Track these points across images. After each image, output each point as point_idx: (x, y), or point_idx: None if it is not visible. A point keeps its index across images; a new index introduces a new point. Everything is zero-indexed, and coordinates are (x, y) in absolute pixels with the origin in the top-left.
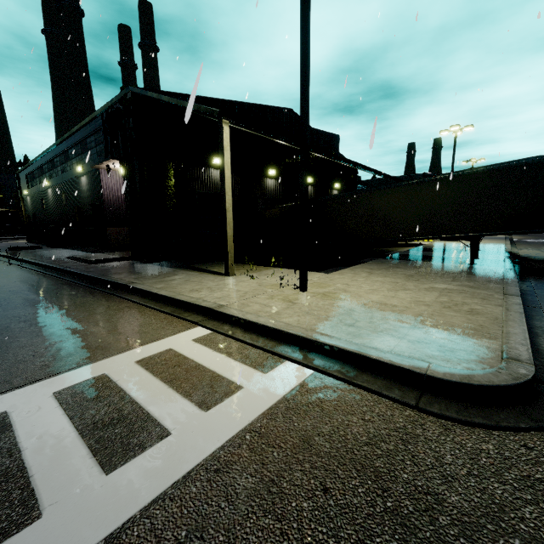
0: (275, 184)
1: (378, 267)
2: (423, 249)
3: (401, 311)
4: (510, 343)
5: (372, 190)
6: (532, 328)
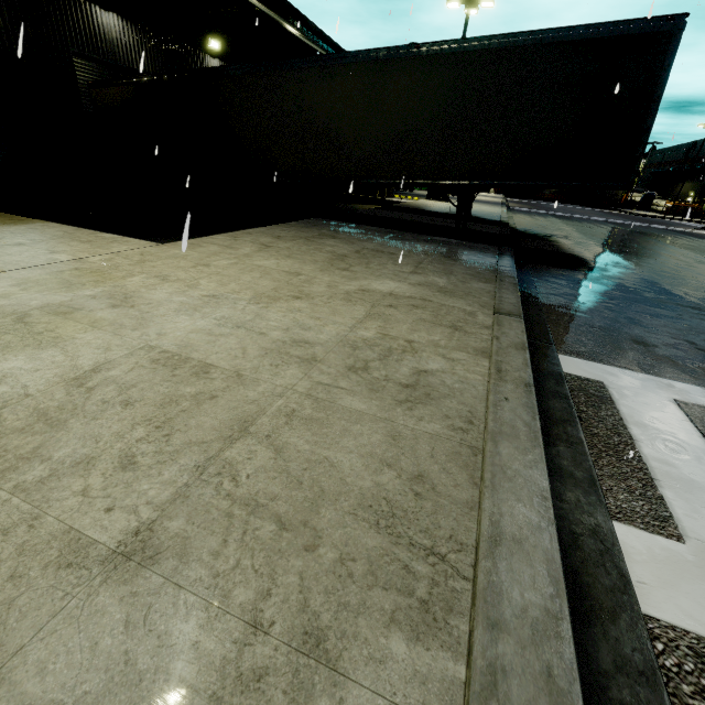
0: (122, 30)
1: (297, 234)
2: (398, 208)
3: (196, 404)
4: (502, 693)
5: (305, 65)
6: (547, 433)
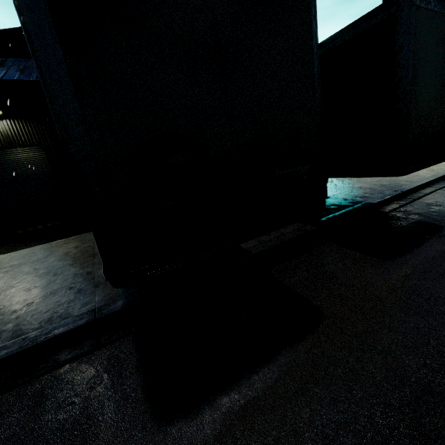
0: None
1: (1, 264)
2: None
3: None
4: None
5: None
6: None
